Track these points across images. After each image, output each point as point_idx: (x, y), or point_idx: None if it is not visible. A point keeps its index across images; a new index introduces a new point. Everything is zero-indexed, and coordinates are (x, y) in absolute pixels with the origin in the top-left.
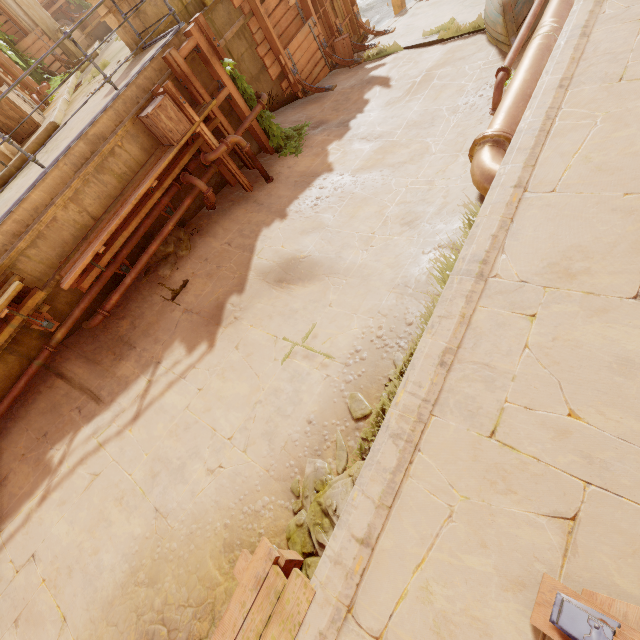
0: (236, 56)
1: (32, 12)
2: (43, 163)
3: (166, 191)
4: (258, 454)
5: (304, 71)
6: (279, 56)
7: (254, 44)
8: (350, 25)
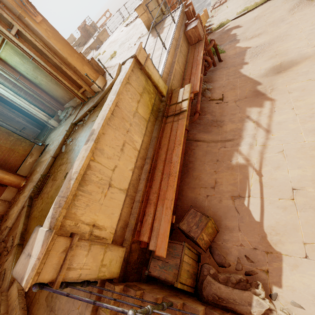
0: None
1: None
2: None
3: None
4: None
5: None
6: None
7: None
8: None
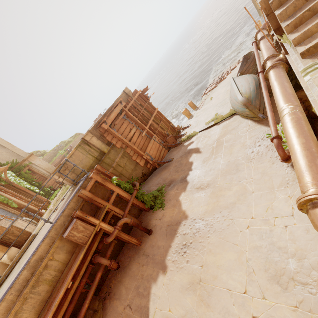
0: (122, 165)
1: (50, 170)
2: (8, 283)
3: (84, 273)
4: None
5: (156, 156)
6: (142, 156)
7: (130, 156)
8: (171, 130)
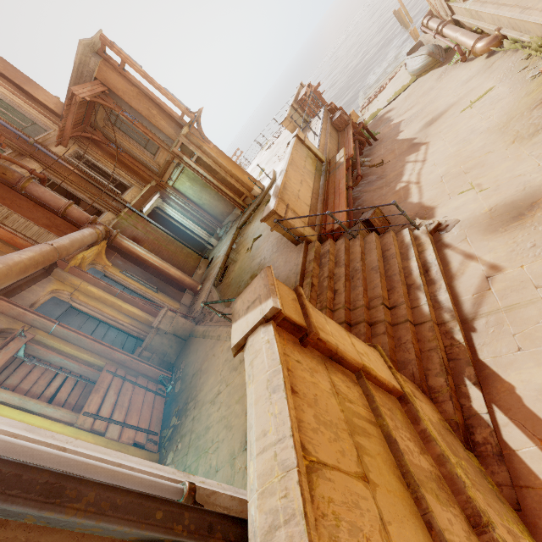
0: None
1: None
2: None
3: None
4: (502, 102)
5: None
6: None
7: None
8: None
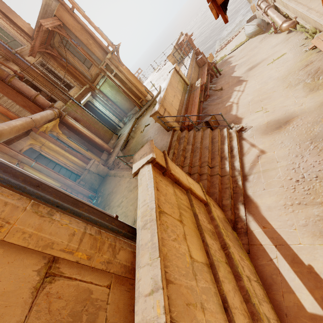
0: None
1: None
2: None
3: None
4: (288, 63)
5: None
6: None
7: None
8: None
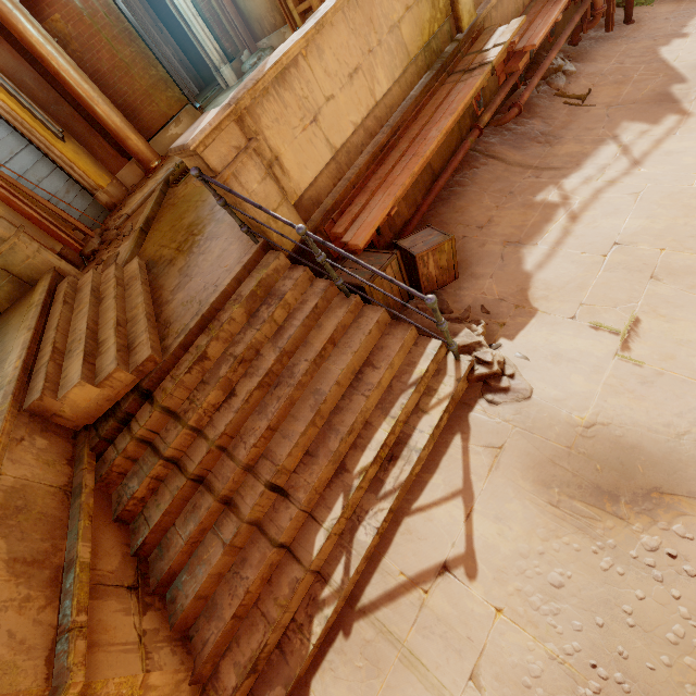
0: None
1: None
2: None
3: None
4: None
5: None
6: None
7: None
8: None
